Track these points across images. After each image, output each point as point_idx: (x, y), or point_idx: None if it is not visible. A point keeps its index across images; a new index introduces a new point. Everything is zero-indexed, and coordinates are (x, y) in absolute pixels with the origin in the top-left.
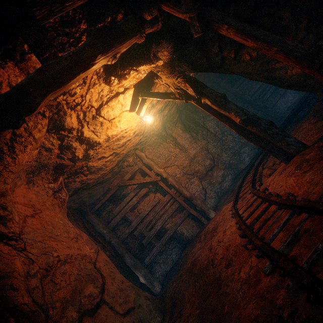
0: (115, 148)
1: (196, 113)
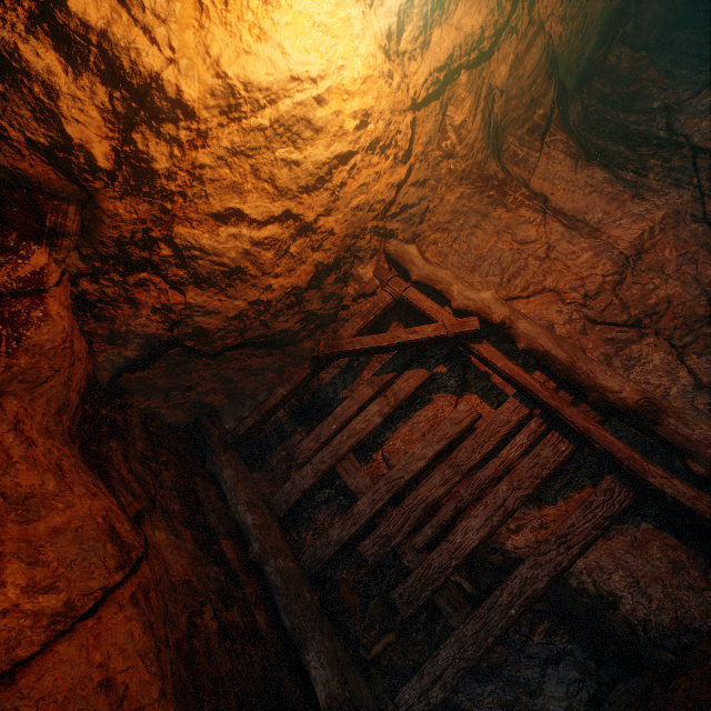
0: (289, 186)
1: (628, 107)
